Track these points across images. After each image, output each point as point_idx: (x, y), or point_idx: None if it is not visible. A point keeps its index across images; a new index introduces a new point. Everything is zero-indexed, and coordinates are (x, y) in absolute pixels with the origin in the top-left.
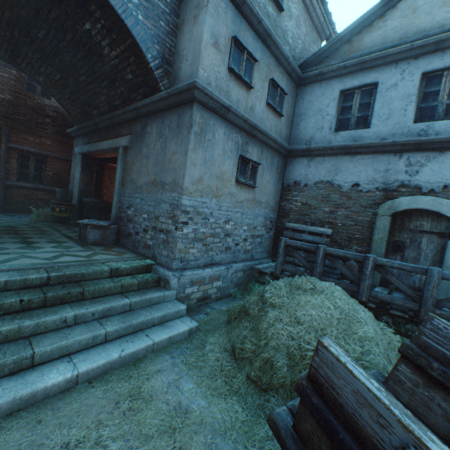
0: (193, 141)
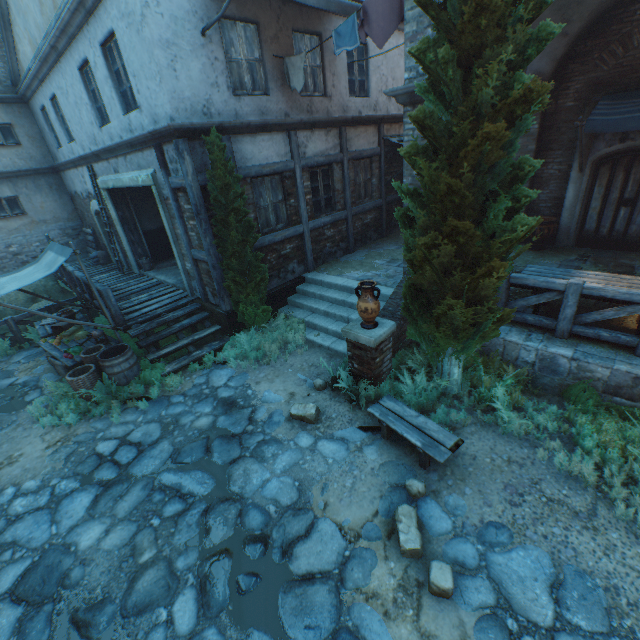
0: None
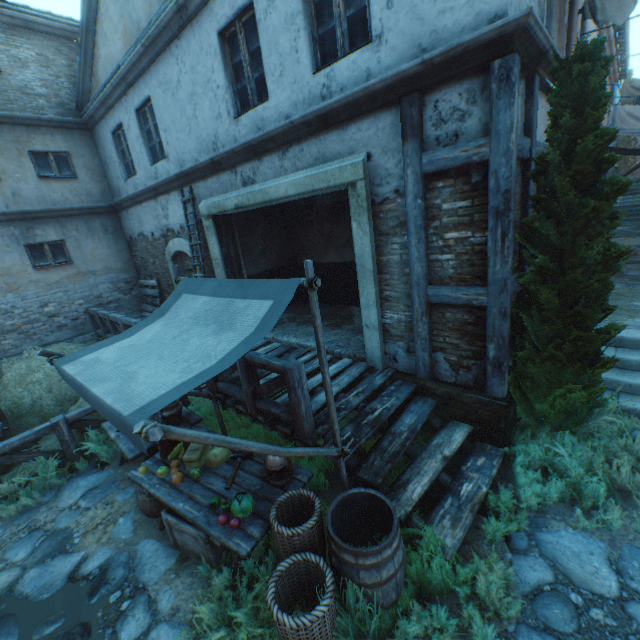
0: None
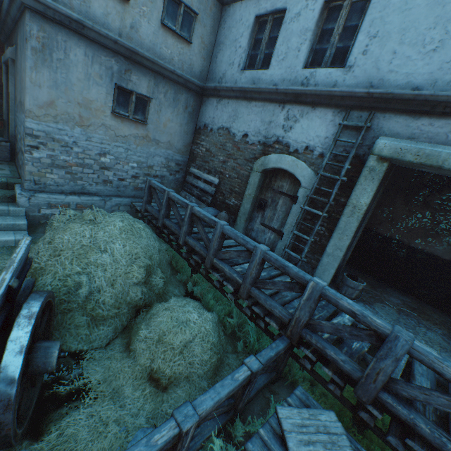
0: (31, 58)
